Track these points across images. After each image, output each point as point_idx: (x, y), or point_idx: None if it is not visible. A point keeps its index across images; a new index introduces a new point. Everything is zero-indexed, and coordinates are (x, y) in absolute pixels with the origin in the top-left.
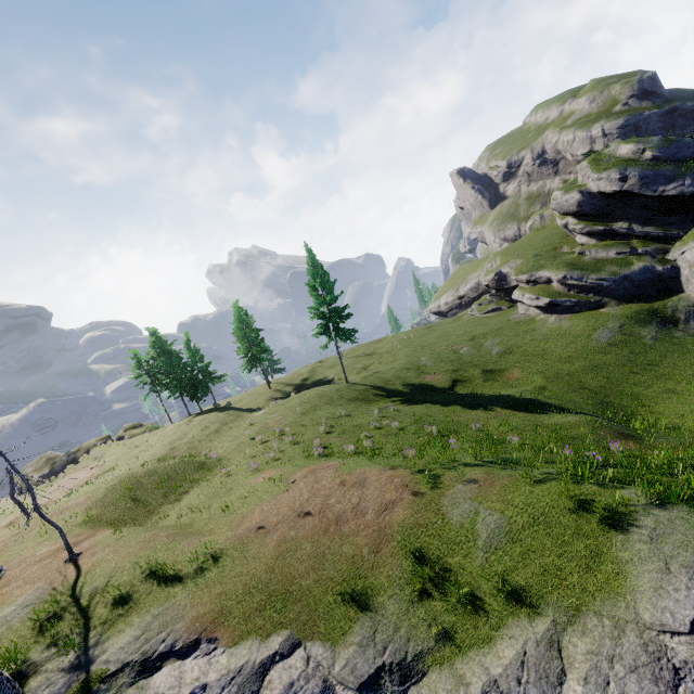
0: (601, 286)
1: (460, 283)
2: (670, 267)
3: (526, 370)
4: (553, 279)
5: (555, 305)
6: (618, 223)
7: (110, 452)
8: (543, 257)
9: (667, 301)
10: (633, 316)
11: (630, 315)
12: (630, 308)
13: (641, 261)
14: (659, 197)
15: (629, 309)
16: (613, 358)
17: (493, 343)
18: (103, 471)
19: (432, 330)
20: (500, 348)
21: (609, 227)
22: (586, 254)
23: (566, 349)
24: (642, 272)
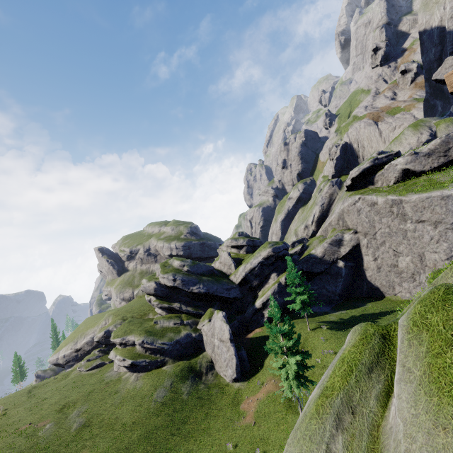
0: (164, 349)
1: (79, 337)
2: (199, 334)
3: (93, 450)
4: (136, 343)
5: (136, 365)
6: (175, 303)
7: None
8: (134, 323)
9: (198, 359)
10: (180, 373)
11: (178, 372)
12: (179, 365)
13: (185, 330)
14: (191, 292)
15: (178, 367)
16: (162, 419)
17: (79, 412)
18: None
19: (31, 395)
20: (82, 420)
21: (171, 305)
22: (158, 323)
23: (133, 414)
24: (186, 337)
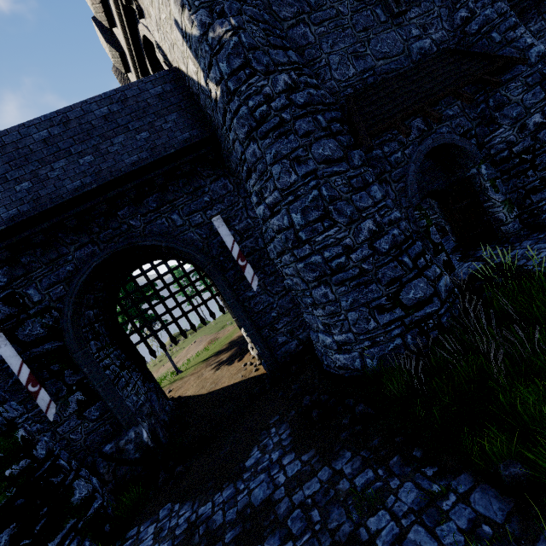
0: None
1: None
2: None
3: None
4: None
5: None
6: None
7: (184, 344)
8: None
9: None
10: None
11: None
12: None
13: None
14: None
15: None
16: None
17: None
18: (217, 330)
19: None
20: None
21: None
22: None
23: None
24: None
